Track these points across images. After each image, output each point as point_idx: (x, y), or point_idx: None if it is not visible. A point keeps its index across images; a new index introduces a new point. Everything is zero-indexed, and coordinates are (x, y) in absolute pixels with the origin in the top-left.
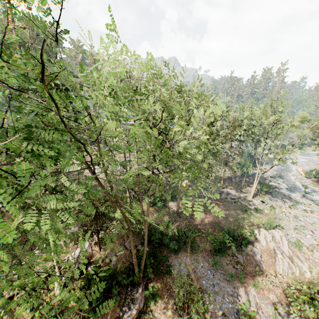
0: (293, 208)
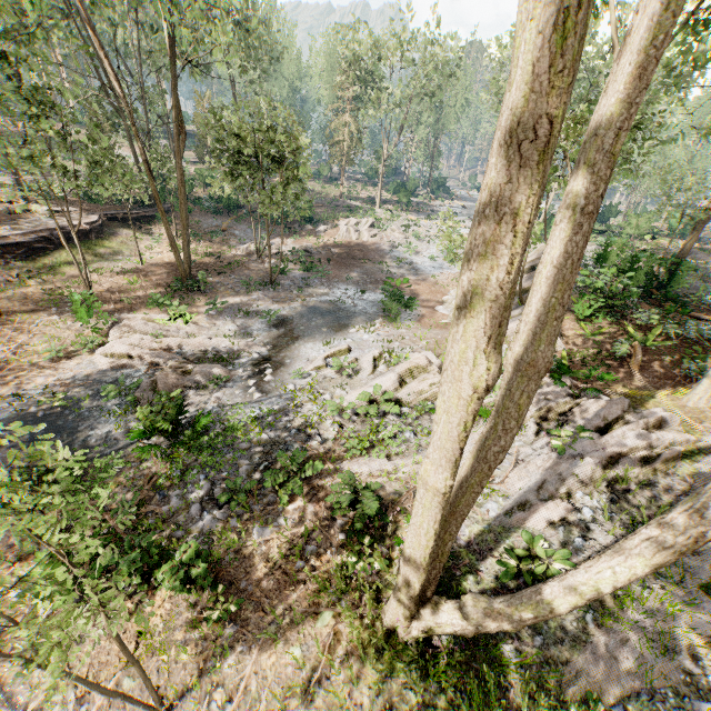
0: (432, 221)
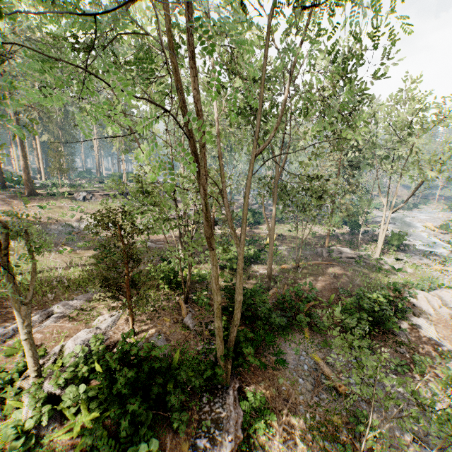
0: (446, 265)
